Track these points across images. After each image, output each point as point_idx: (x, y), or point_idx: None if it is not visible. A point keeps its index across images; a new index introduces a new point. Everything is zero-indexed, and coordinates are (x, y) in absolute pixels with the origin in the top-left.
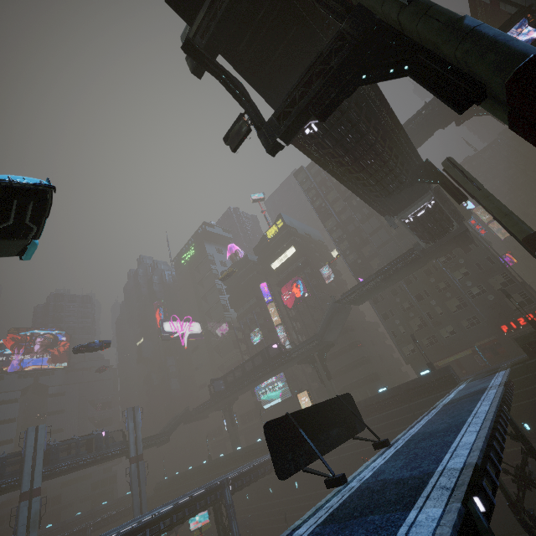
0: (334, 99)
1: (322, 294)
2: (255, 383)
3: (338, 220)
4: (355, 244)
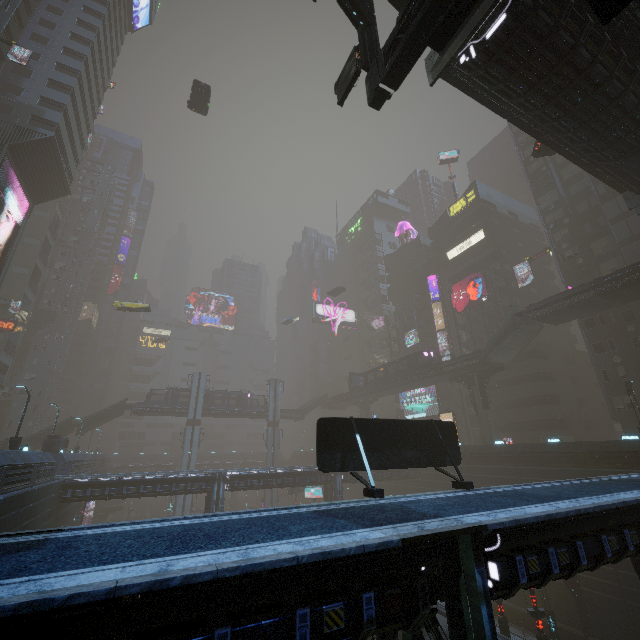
0: (452, 11)
1: (509, 301)
2: (396, 388)
3: (563, 195)
4: (581, 235)
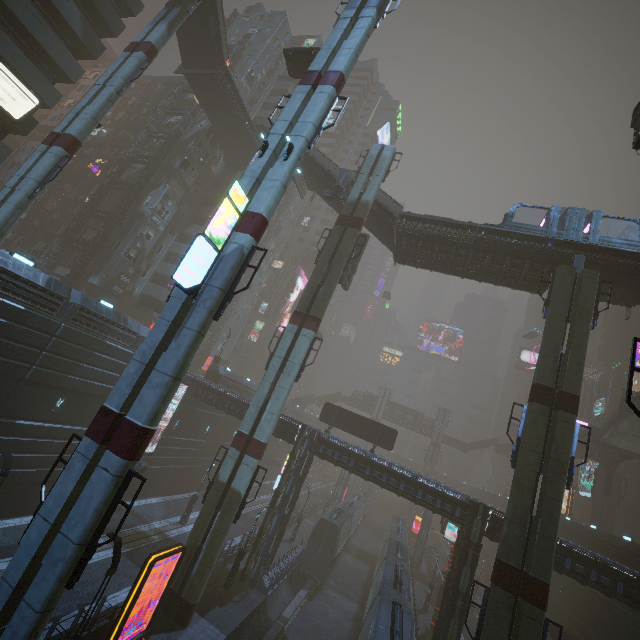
0: None
1: None
2: None
3: None
4: None
